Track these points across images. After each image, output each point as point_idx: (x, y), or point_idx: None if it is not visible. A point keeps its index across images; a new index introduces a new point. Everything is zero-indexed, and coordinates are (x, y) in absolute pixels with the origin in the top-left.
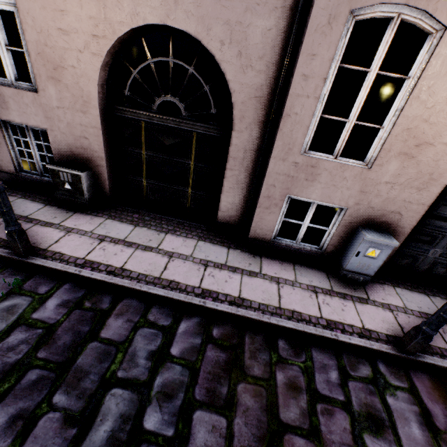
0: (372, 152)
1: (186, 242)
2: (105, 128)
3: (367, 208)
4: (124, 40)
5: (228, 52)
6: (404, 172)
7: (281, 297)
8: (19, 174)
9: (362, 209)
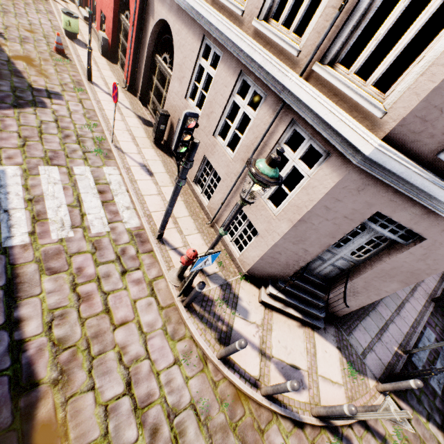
0: None
1: None
2: None
3: None
4: None
5: None
6: None
7: None
8: None
9: None
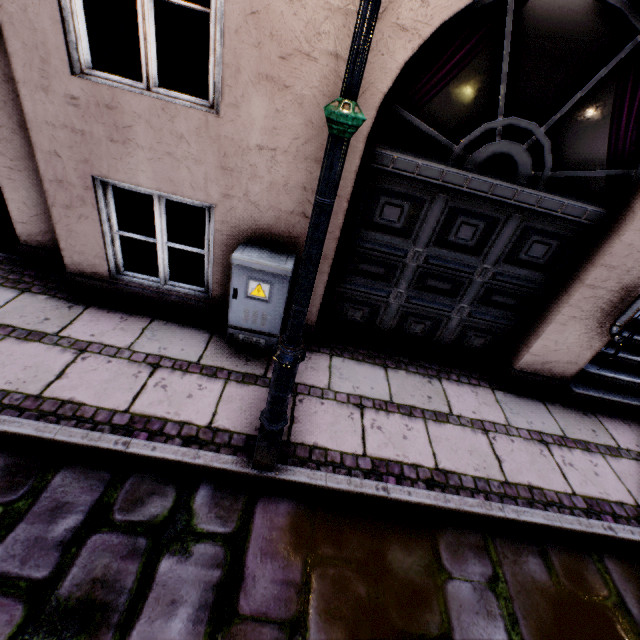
0: (212, 75)
1: None
2: None
3: (247, 205)
4: None
5: None
6: (284, 124)
7: (62, 376)
8: None
9: (239, 207)
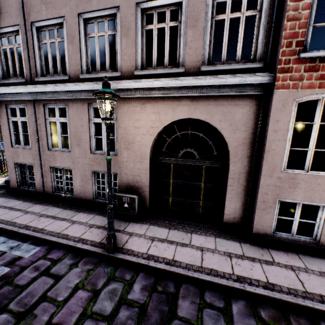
0: None
1: (207, 238)
2: (150, 169)
3: None
4: (165, 127)
5: (224, 124)
6: None
7: (302, 282)
8: (94, 200)
9: None
